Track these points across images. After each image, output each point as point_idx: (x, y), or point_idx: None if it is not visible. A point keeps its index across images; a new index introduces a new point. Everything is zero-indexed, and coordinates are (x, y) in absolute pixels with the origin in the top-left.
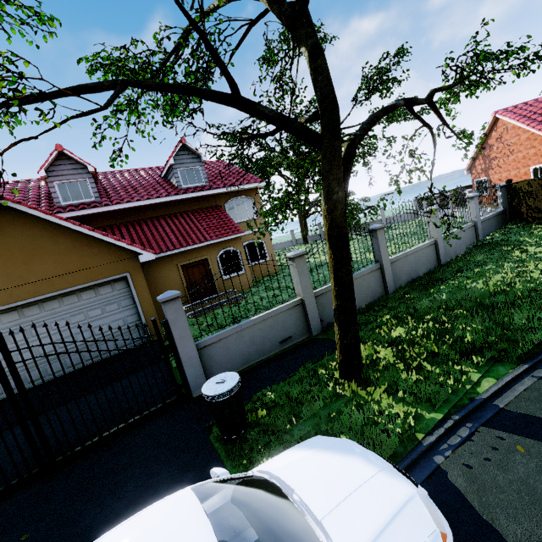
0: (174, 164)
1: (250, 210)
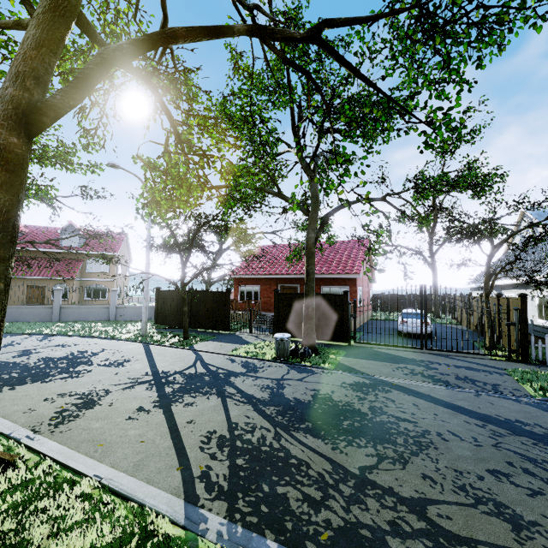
0: (62, 233)
1: (105, 267)
